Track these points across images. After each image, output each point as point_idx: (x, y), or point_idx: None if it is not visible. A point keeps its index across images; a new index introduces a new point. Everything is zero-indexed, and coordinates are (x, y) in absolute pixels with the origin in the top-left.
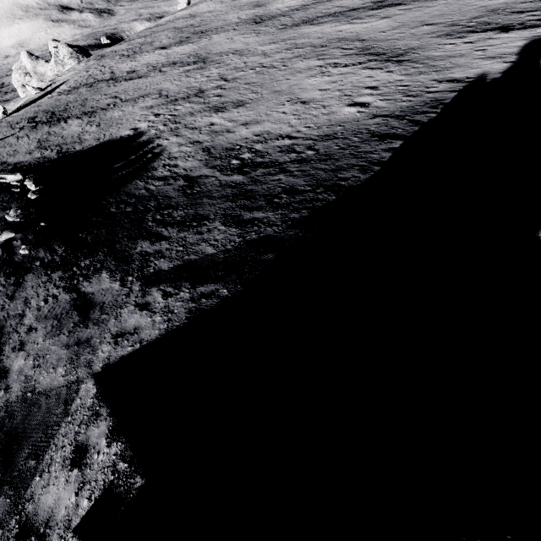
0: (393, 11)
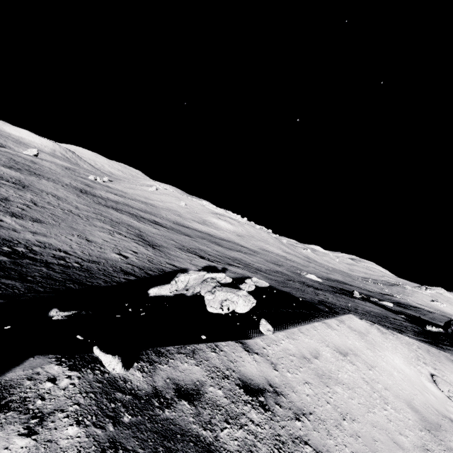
0: (161, 228)
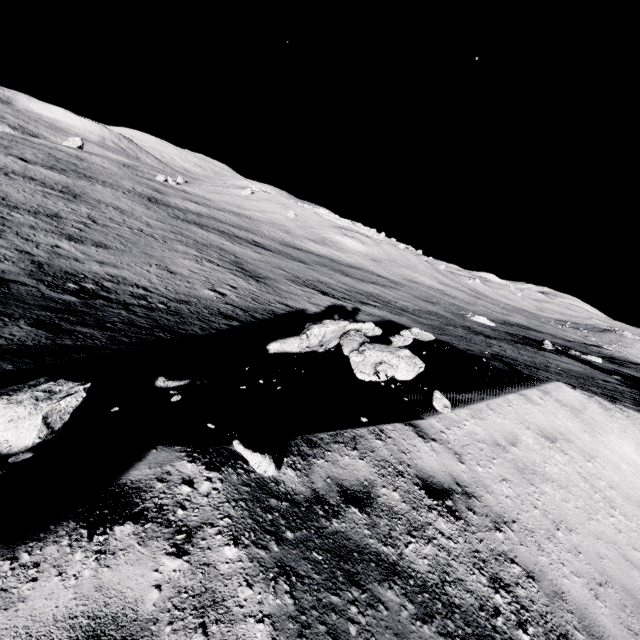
0: (265, 252)
